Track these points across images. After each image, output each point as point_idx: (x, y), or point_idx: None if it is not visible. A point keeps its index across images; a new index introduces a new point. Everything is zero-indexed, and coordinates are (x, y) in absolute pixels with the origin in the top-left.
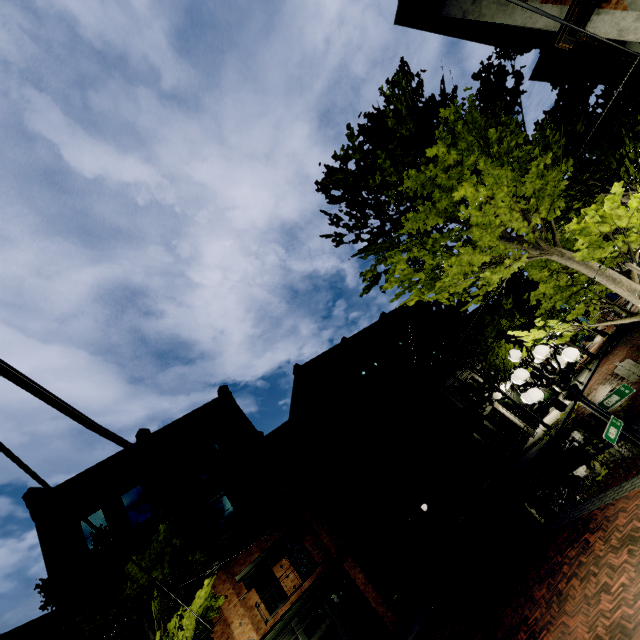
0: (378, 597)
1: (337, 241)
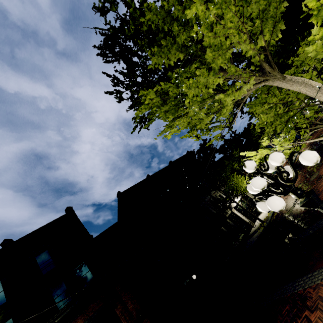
0: None
1: (118, 97)
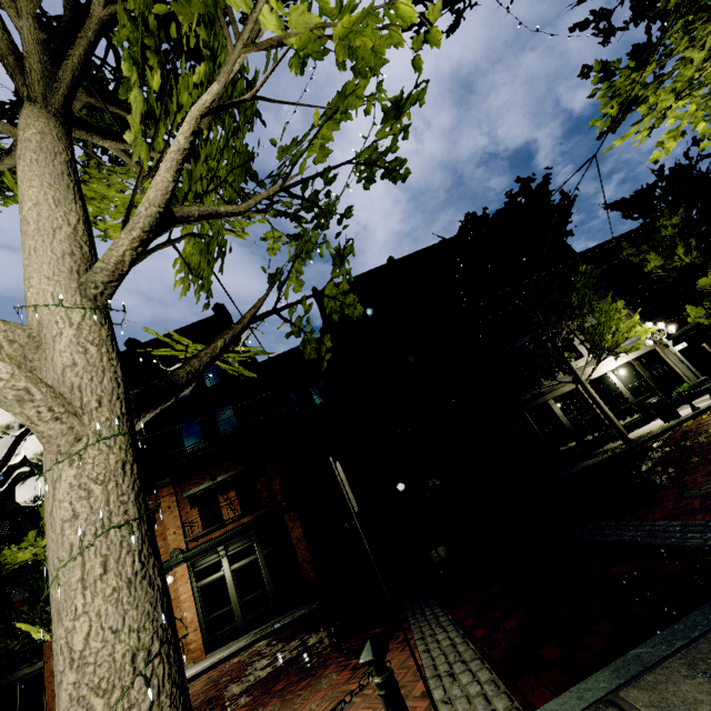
0: (307, 556)
1: None
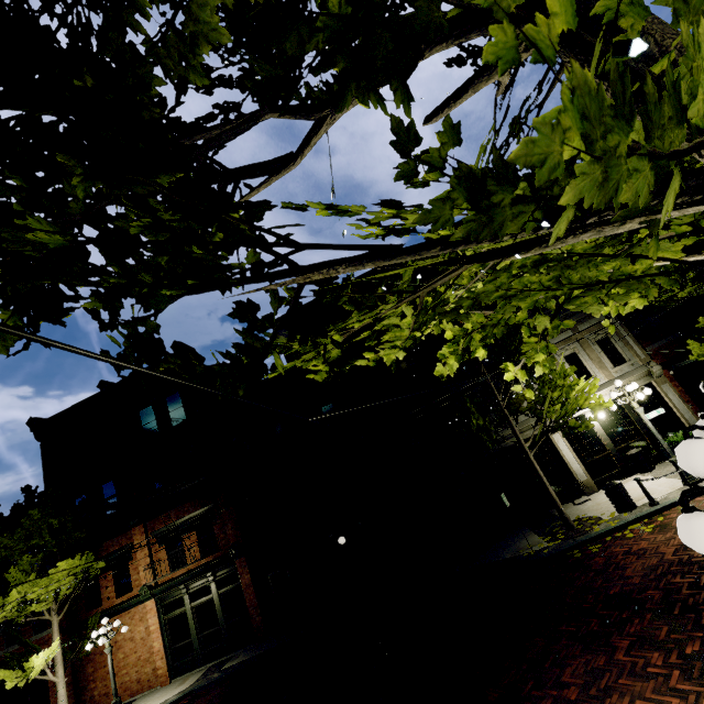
0: (254, 601)
1: None
